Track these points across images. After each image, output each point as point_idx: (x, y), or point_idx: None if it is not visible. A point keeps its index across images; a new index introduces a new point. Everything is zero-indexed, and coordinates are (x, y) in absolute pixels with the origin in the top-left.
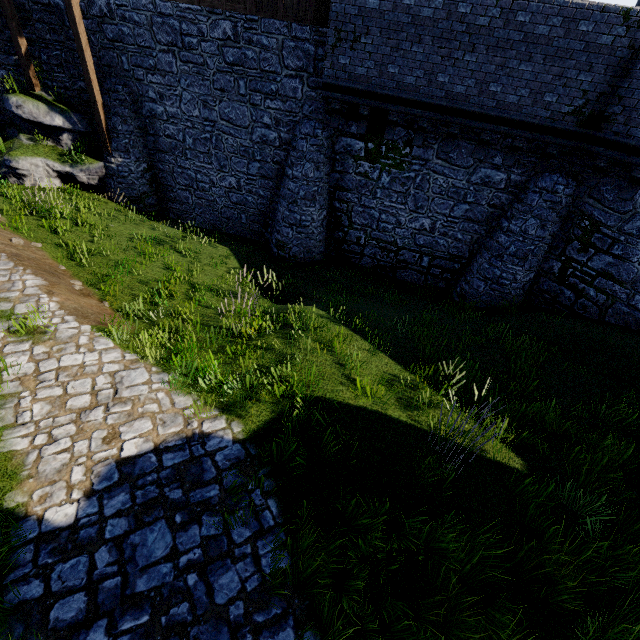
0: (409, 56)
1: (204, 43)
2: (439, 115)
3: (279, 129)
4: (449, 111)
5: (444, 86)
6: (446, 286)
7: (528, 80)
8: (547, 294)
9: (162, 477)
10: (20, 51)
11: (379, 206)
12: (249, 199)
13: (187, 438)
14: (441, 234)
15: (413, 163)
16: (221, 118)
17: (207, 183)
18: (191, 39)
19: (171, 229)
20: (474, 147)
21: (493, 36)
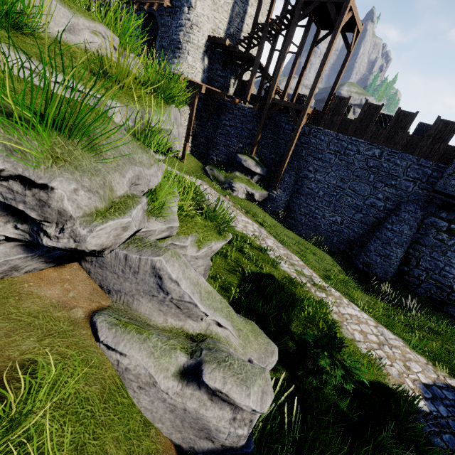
0: None
1: (357, 155)
2: None
3: (386, 202)
4: None
5: None
6: None
7: None
8: None
9: (453, 404)
10: (256, 139)
11: (445, 261)
12: (345, 231)
13: (445, 384)
14: None
15: None
16: (349, 188)
17: (320, 215)
18: (350, 152)
19: (296, 235)
20: None
21: None
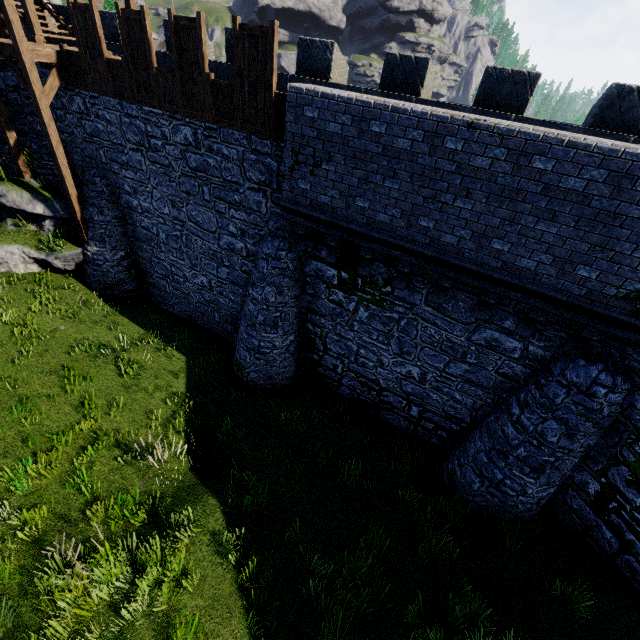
0: (381, 191)
1: (168, 146)
2: (424, 262)
3: (245, 240)
4: (436, 260)
5: (428, 231)
6: (441, 444)
7: (551, 244)
8: (576, 516)
9: None
10: (9, 143)
11: (357, 339)
12: (221, 300)
13: None
14: (434, 388)
15: (396, 303)
16: (189, 219)
17: (181, 277)
18: (156, 141)
19: (133, 327)
20: (475, 302)
21: (496, 182)
